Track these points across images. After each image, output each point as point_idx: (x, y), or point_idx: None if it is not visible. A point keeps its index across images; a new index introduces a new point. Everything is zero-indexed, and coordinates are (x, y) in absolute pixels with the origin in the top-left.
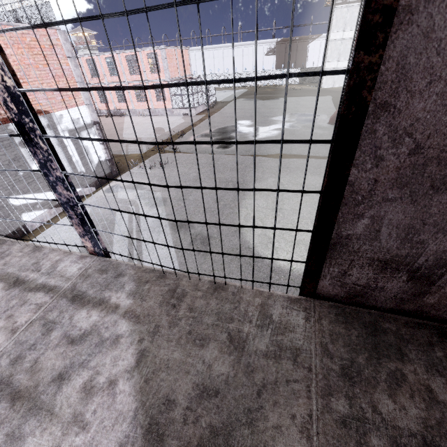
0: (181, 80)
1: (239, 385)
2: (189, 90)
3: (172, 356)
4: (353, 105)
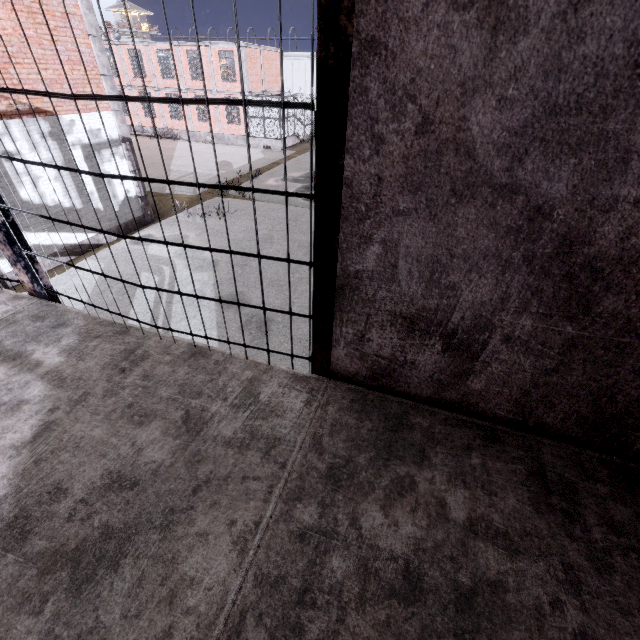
0: (266, 96)
1: (172, 477)
2: (276, 112)
3: (91, 433)
4: (332, 43)
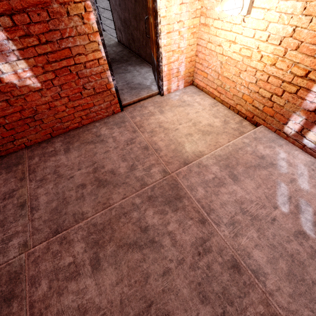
0: None
1: None
2: None
3: None
4: None
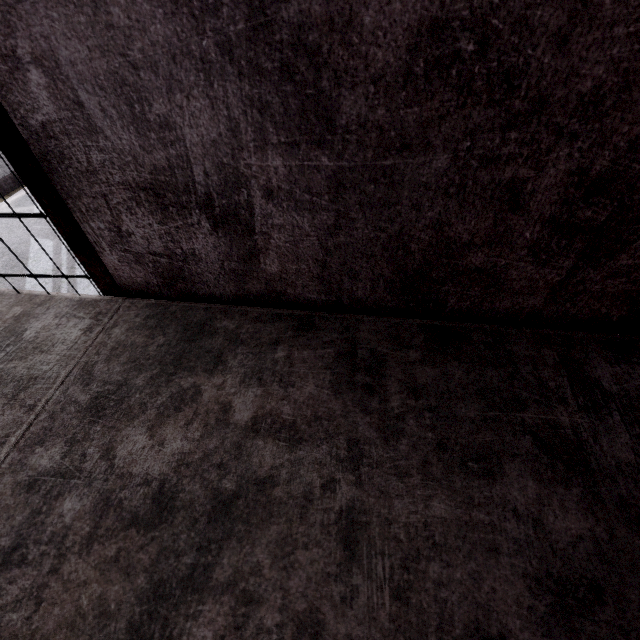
0: None
1: None
2: None
3: None
4: None
